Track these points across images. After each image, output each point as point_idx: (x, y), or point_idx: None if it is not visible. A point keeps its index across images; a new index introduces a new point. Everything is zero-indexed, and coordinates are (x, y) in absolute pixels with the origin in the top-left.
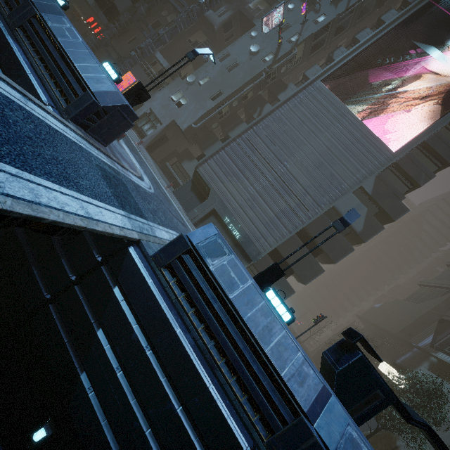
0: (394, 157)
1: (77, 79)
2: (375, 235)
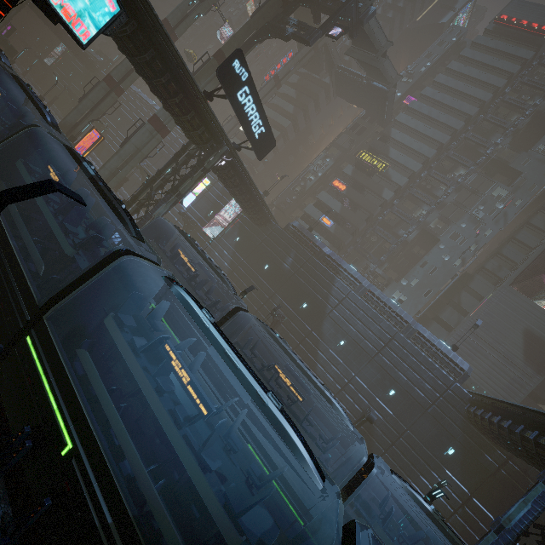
0: None
1: (454, 364)
2: None
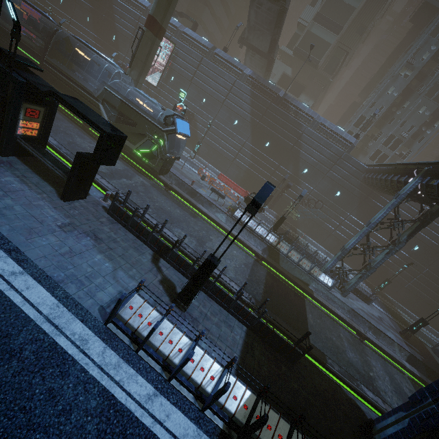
0: None
1: None
2: None
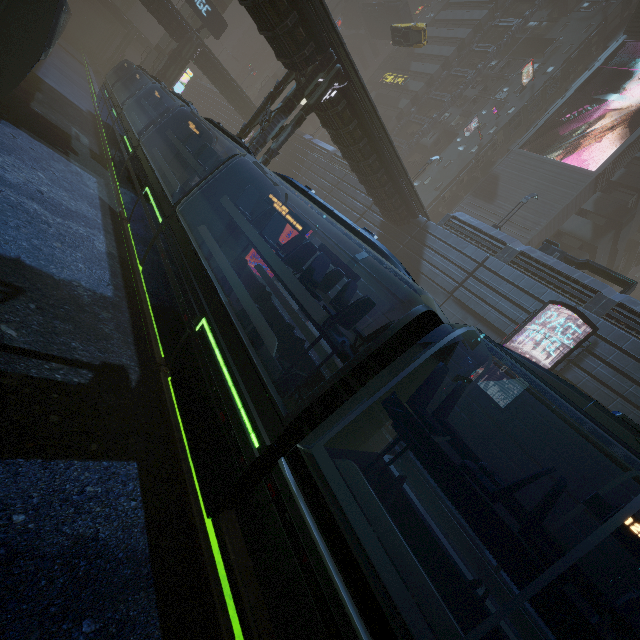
0: (594, 175)
1: None
2: (606, 238)
